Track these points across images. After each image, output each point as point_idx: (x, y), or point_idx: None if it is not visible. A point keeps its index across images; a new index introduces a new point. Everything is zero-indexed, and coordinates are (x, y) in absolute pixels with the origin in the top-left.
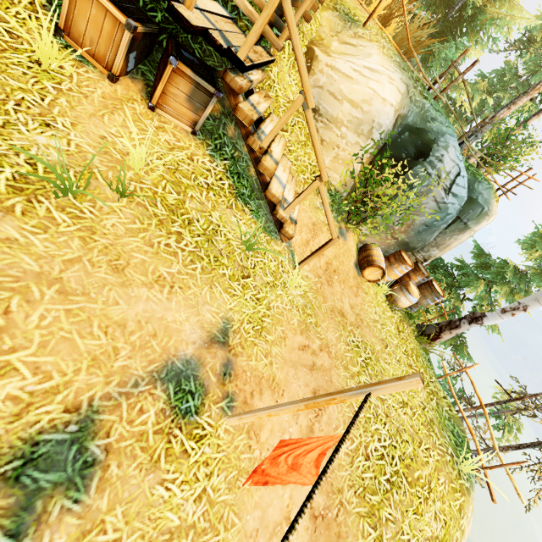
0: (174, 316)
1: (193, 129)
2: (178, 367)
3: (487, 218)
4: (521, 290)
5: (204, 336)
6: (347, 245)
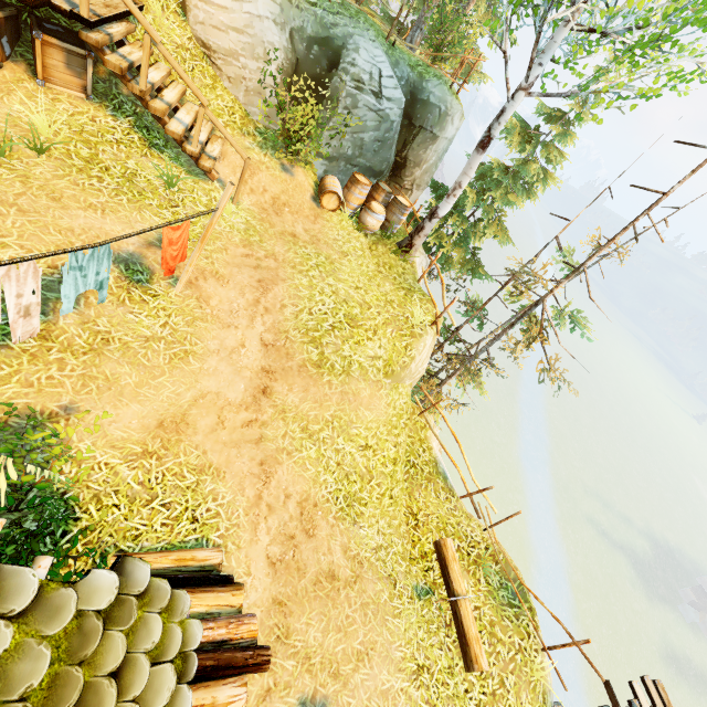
0: (112, 228)
1: (86, 95)
2: (124, 257)
3: (451, 119)
4: (520, 191)
5: (142, 242)
6: (297, 180)
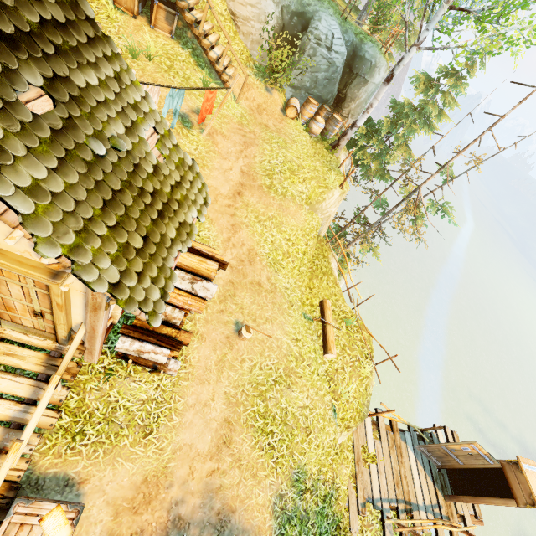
0: None
1: (171, 36)
2: (181, 114)
3: (378, 70)
4: (423, 124)
5: (190, 109)
6: (273, 98)
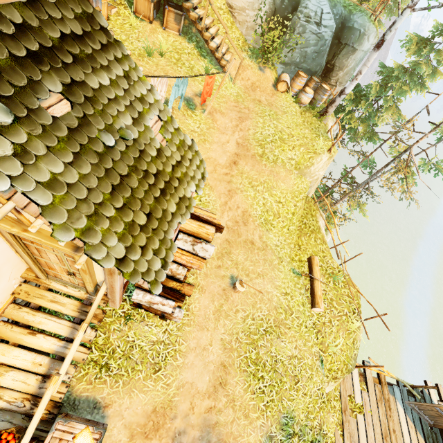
0: None
1: (179, 33)
2: (186, 98)
3: (367, 38)
4: (415, 84)
5: (193, 93)
6: (266, 75)
